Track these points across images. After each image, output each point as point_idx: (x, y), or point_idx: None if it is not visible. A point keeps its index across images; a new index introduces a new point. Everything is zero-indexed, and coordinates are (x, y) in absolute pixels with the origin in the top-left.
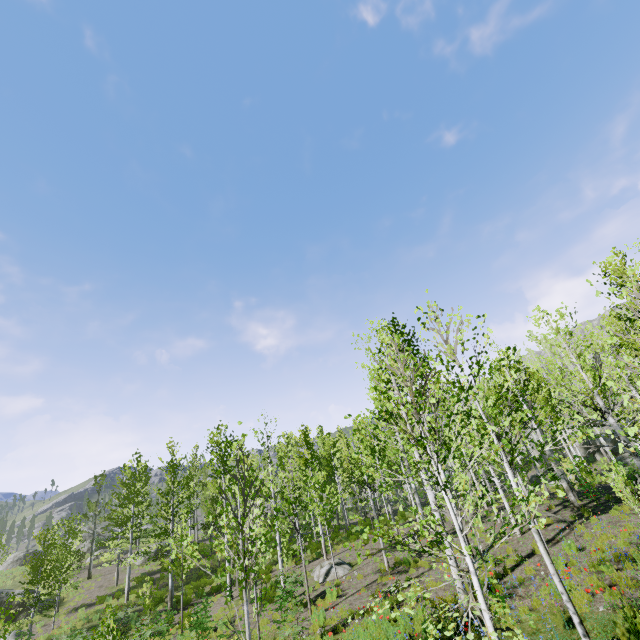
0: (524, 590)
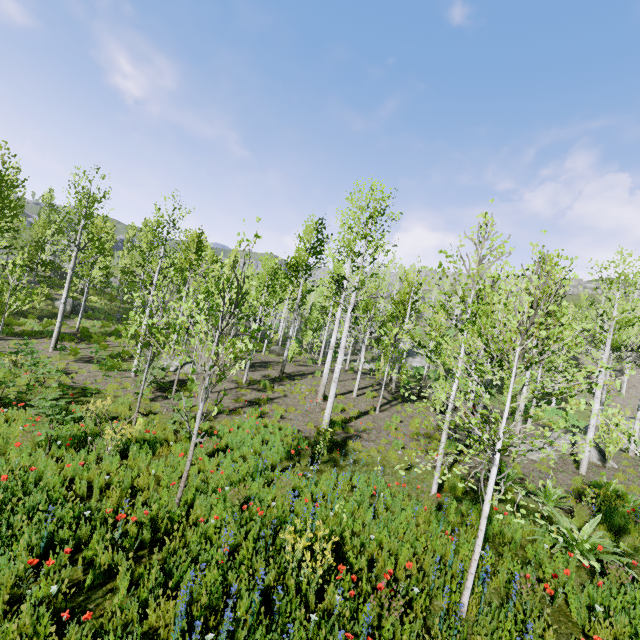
0: (367, 436)
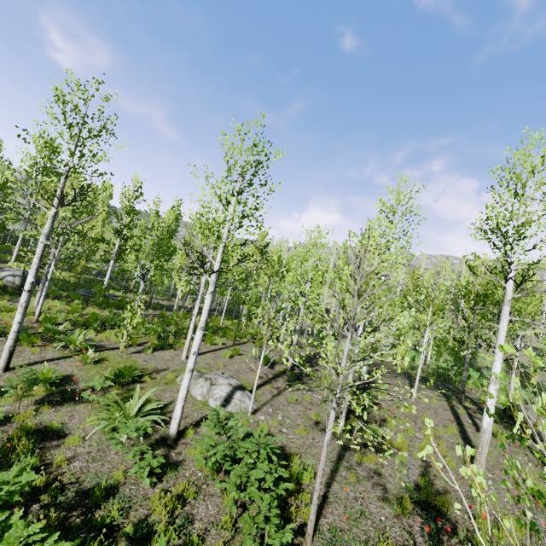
0: None
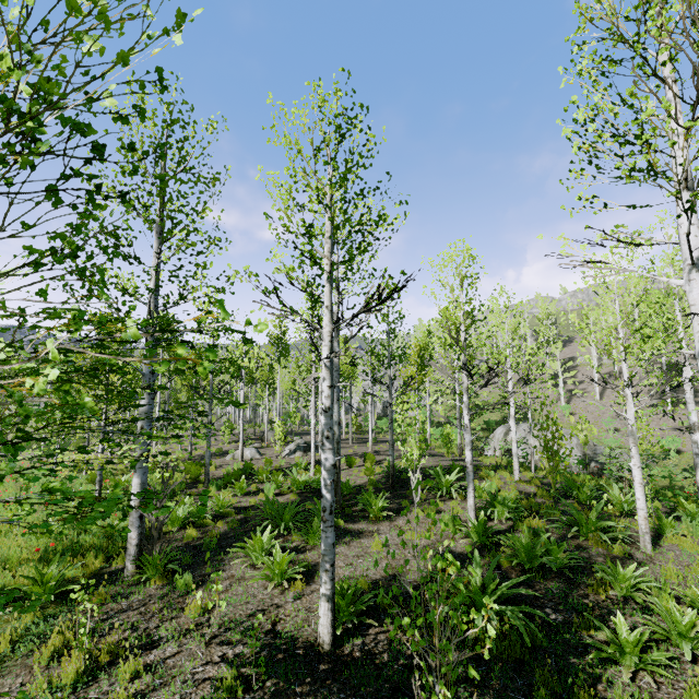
0: None
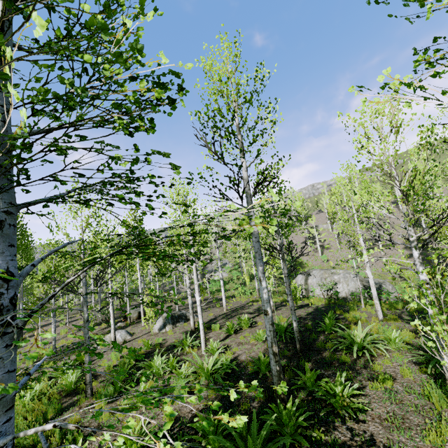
0: None
